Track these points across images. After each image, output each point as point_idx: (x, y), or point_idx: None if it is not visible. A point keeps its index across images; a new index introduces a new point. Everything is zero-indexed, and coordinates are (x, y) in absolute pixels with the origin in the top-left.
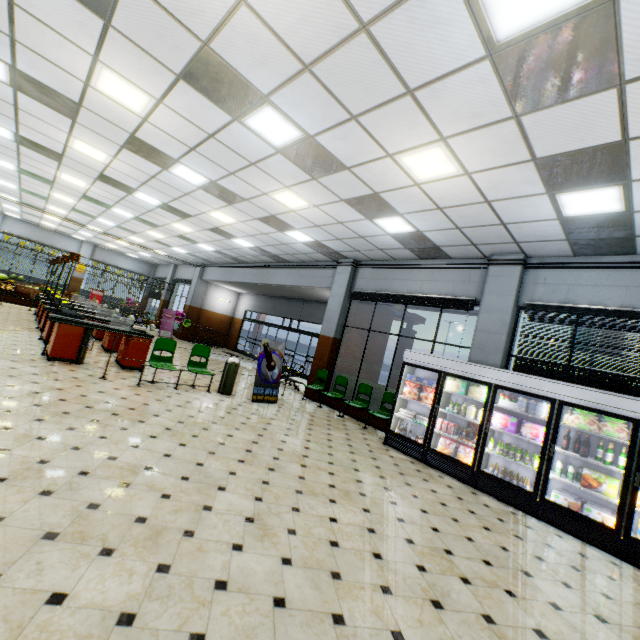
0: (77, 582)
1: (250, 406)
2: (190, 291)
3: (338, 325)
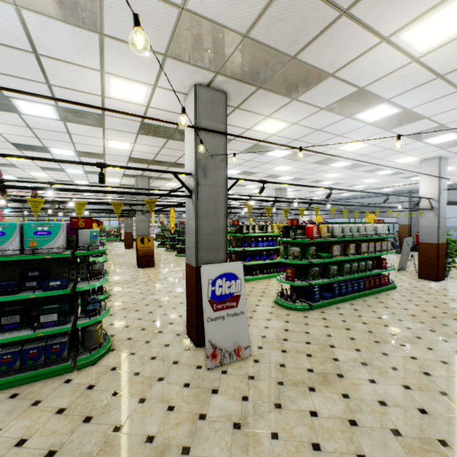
0: (454, 272)
1: (399, 255)
2: (292, 217)
3: (408, 219)
